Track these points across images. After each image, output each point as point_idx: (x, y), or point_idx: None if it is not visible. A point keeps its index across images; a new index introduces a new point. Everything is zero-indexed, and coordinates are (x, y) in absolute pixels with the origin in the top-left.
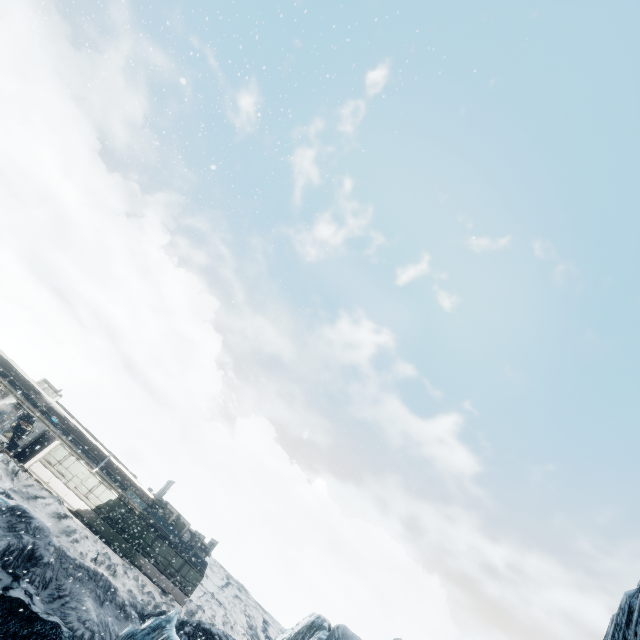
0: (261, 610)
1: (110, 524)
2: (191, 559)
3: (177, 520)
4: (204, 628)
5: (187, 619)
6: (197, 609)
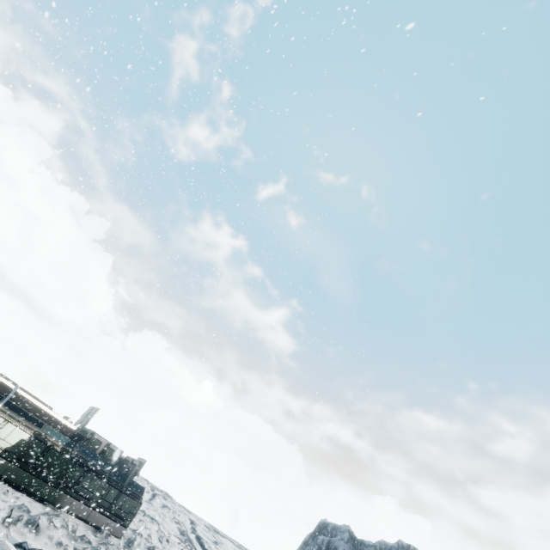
0: (186, 512)
1: (23, 468)
2: (126, 488)
3: (107, 449)
4: None
5: None
6: (134, 535)
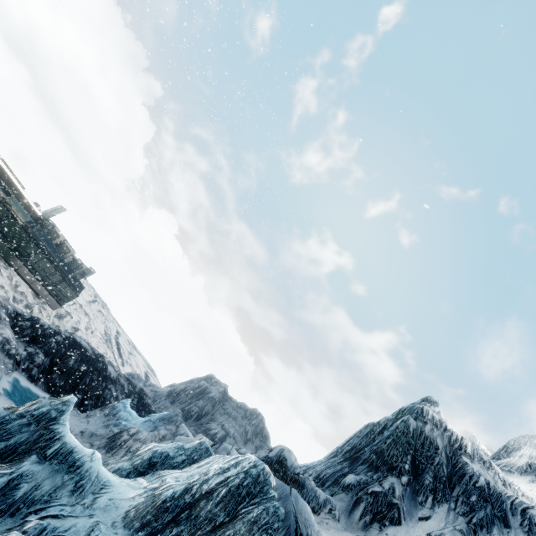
0: (116, 324)
1: None
2: (70, 280)
3: (62, 244)
4: (74, 341)
5: (59, 330)
6: (66, 315)
